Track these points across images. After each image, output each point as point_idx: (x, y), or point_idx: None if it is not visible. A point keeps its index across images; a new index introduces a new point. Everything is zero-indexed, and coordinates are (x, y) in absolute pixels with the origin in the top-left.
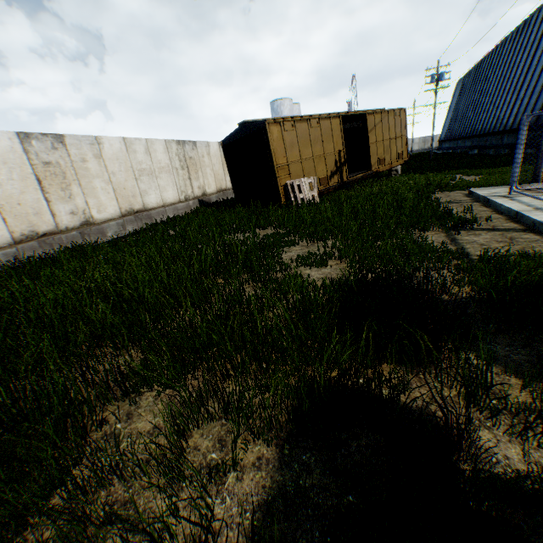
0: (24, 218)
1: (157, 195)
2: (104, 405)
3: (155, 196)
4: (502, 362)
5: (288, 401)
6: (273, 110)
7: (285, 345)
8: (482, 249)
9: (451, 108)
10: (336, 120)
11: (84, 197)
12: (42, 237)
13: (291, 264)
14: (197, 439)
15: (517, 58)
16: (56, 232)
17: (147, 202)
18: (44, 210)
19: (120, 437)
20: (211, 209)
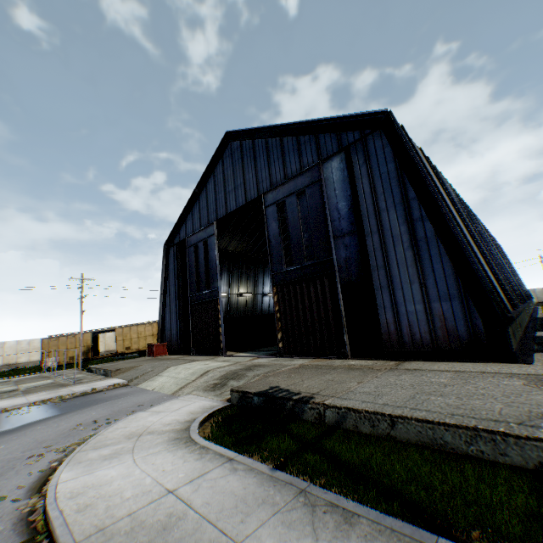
0: None
1: (28, 358)
2: None
3: (26, 358)
4: None
5: None
6: None
7: None
8: None
9: None
10: (89, 334)
11: None
12: None
13: None
14: None
15: None
16: None
17: (20, 361)
18: None
19: None
20: None
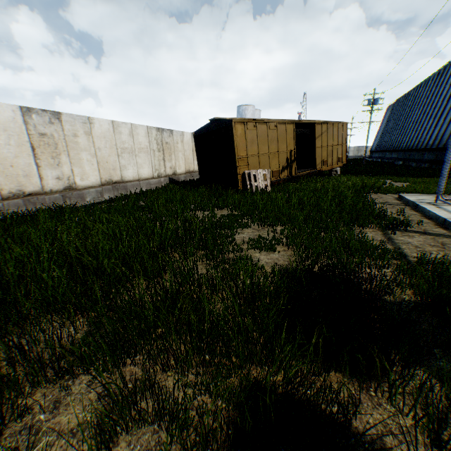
0: (14, 178)
1: (134, 170)
2: (29, 393)
3: (133, 171)
4: None
5: (228, 408)
6: (239, 113)
7: (231, 337)
8: (417, 251)
9: (382, 126)
10: (290, 125)
11: (70, 165)
12: (28, 196)
13: (242, 245)
14: (122, 448)
15: (438, 94)
16: (41, 192)
17: (125, 175)
18: (33, 173)
19: (34, 442)
20: (179, 186)
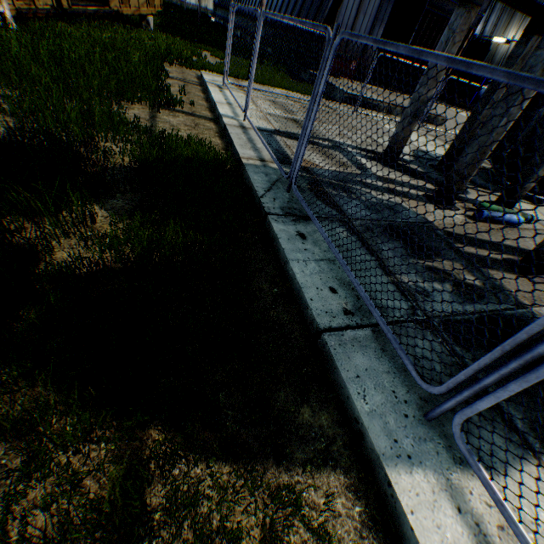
0: None
1: None
2: None
3: None
4: (117, 210)
5: None
6: None
7: None
8: (169, 130)
9: None
10: None
11: None
12: None
13: None
14: None
15: None
16: None
17: None
18: None
19: None
20: None
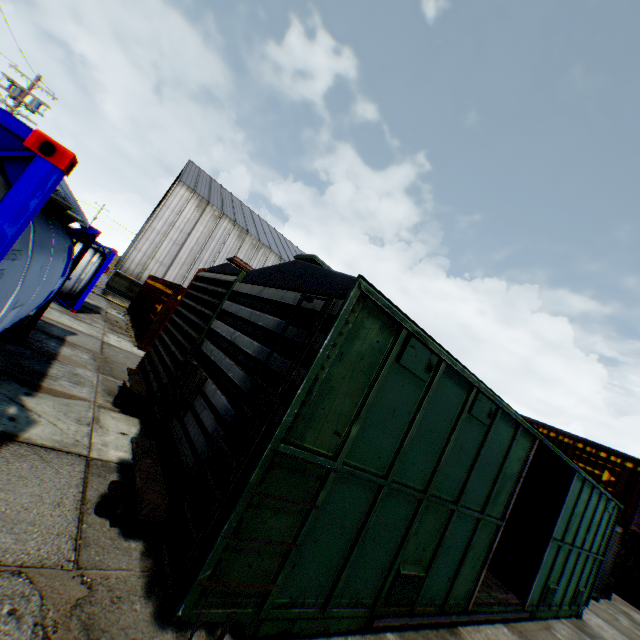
0: None
1: None
2: None
3: None
4: None
5: None
6: None
7: None
8: None
9: None
10: None
11: None
12: None
13: None
14: None
15: None
16: None
17: None
18: None
19: None
20: None
